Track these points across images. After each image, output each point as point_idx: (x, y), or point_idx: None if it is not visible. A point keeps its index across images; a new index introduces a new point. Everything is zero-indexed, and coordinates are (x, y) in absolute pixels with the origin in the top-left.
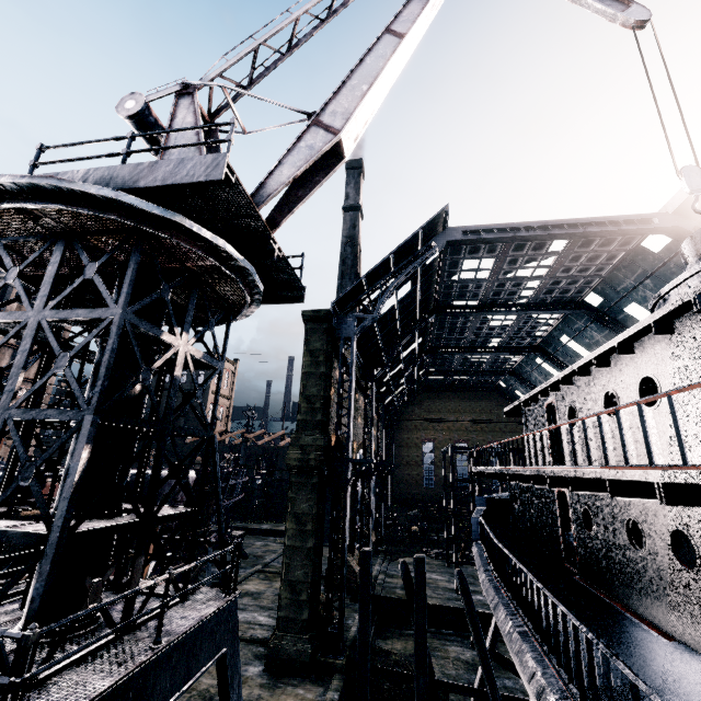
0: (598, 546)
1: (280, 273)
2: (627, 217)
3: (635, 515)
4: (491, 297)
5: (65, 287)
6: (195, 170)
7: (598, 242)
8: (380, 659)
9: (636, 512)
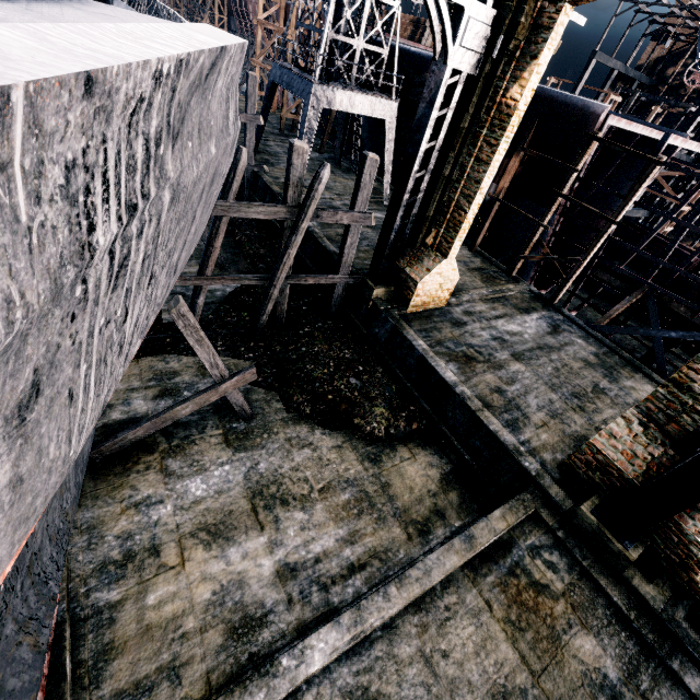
0: None
1: None
2: None
3: None
4: None
5: None
6: None
7: None
8: (387, 387)
9: None
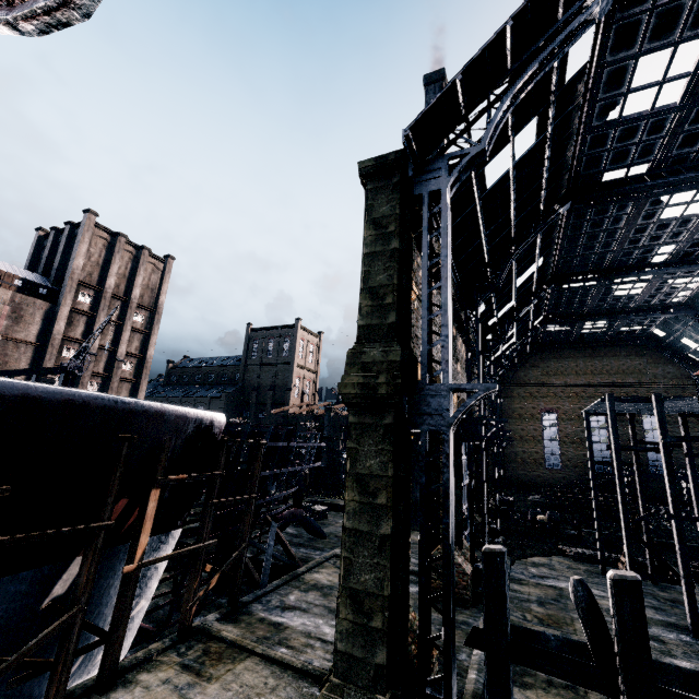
0: None
1: None
2: None
3: None
4: (676, 151)
5: None
6: None
7: None
8: None
9: None
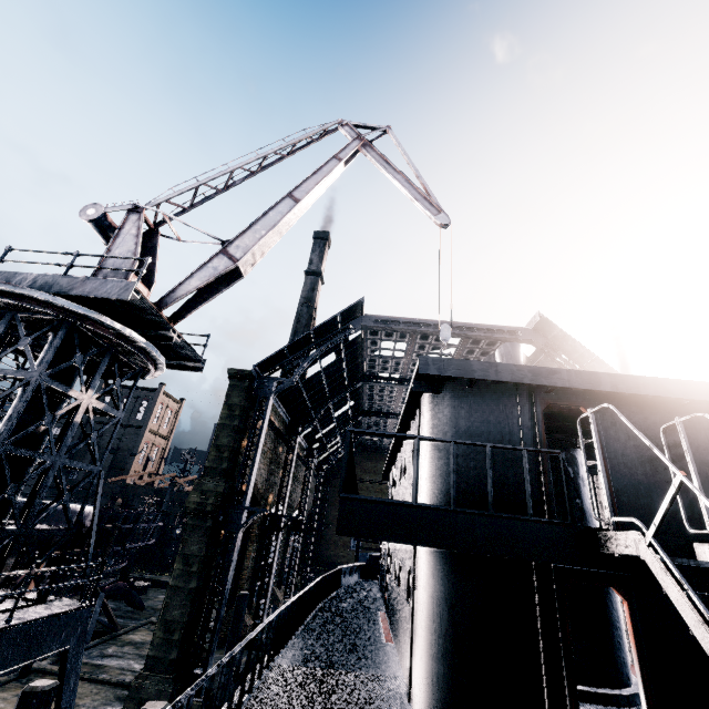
0: (390, 583)
1: (184, 349)
2: (499, 327)
3: (397, 555)
4: (410, 373)
5: (4, 341)
6: (112, 289)
7: (484, 342)
8: None
9: (397, 553)
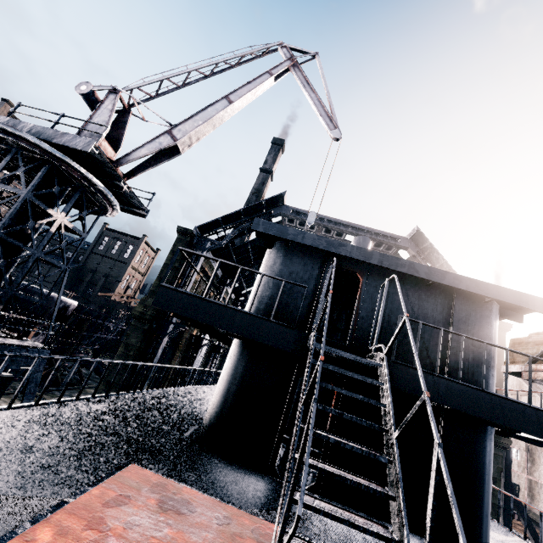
0: None
1: (133, 199)
2: (384, 233)
3: None
4: None
5: (14, 170)
6: (79, 143)
7: (373, 243)
8: None
9: None
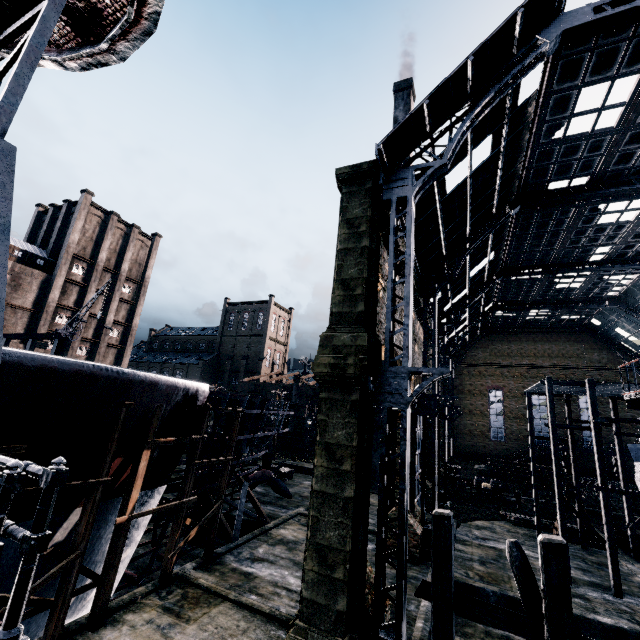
0: None
1: None
2: None
3: None
4: (612, 167)
5: None
6: None
7: None
8: None
9: None
